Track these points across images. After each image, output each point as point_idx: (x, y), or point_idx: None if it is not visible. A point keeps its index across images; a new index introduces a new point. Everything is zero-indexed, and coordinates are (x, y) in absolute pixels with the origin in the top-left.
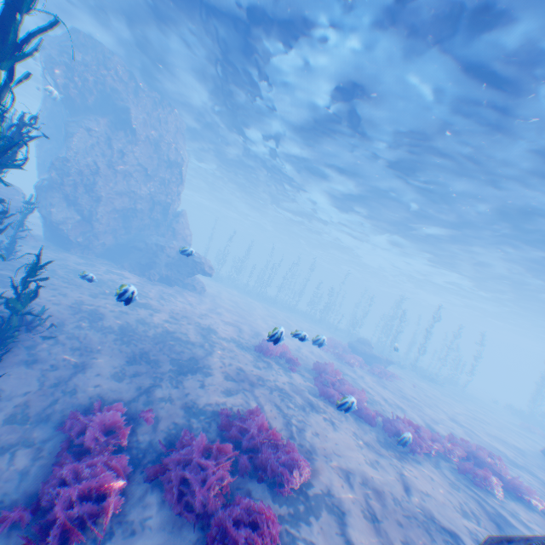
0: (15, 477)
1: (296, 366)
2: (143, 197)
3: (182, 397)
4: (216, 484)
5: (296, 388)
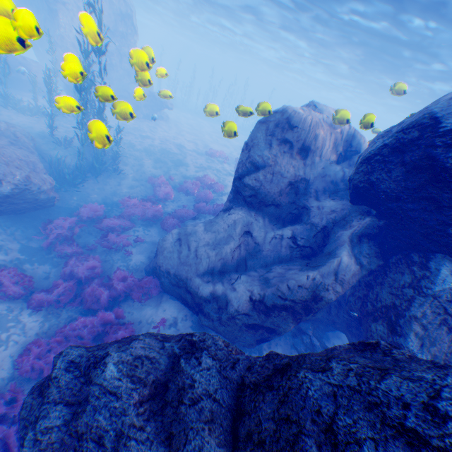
0: (145, 191)
1: (227, 161)
2: (114, 54)
3: (180, 173)
4: (197, 191)
5: (225, 170)
